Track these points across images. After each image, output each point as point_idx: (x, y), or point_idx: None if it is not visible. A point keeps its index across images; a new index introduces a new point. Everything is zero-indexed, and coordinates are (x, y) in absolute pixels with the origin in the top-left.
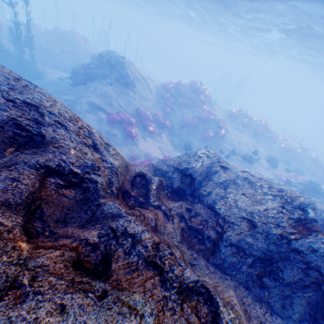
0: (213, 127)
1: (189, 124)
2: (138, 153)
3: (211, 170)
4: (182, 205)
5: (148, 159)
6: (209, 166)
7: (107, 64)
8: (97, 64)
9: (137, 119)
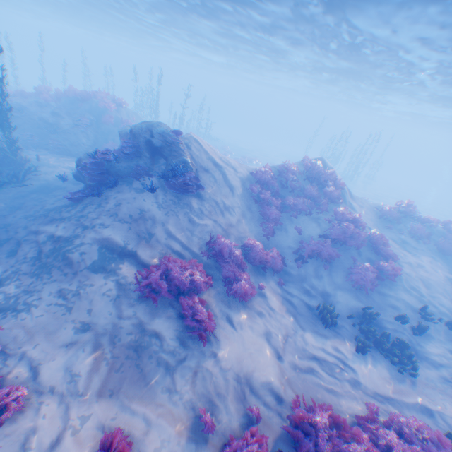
0: (366, 252)
1: (316, 252)
2: (221, 388)
3: None
4: None
5: (248, 409)
6: None
7: (146, 148)
8: (125, 149)
9: (211, 263)
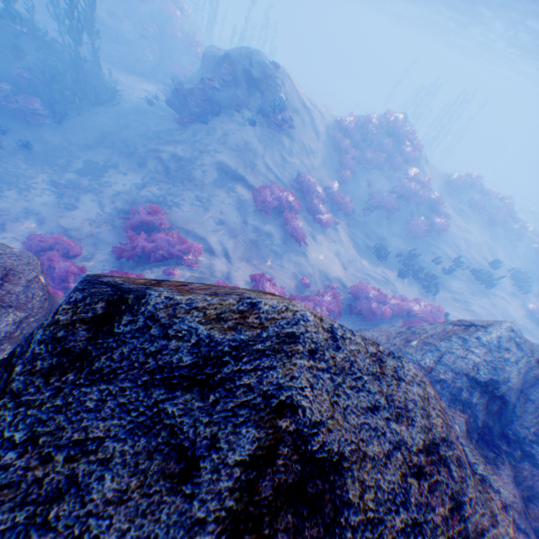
0: (424, 211)
1: (382, 205)
2: (310, 271)
3: (527, 376)
4: (510, 478)
5: (326, 284)
6: (525, 370)
7: (244, 79)
8: (226, 78)
9: (299, 197)
